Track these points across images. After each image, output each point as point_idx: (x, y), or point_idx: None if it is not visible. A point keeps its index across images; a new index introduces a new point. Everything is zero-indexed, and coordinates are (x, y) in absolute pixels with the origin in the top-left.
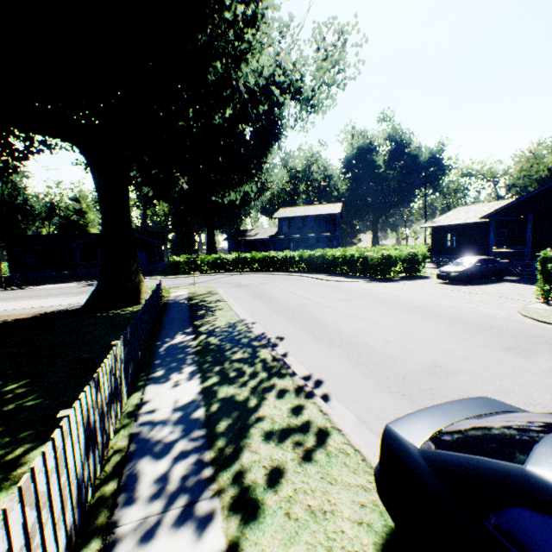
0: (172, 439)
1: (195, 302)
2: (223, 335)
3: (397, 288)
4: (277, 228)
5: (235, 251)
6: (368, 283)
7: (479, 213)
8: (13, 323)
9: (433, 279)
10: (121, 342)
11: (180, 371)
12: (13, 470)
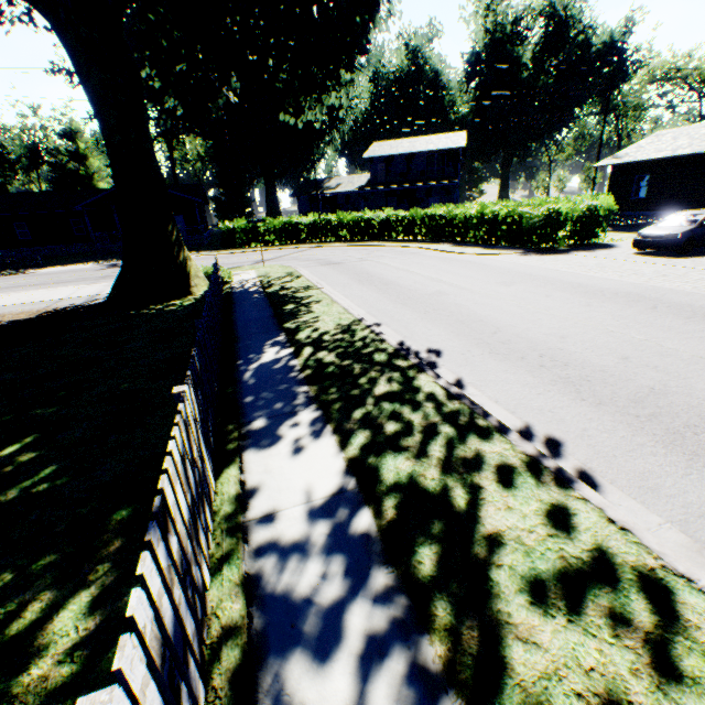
0: (335, 596)
1: (273, 290)
2: (340, 347)
3: (576, 264)
4: (368, 175)
5: (309, 213)
6: (525, 256)
7: (697, 139)
8: (9, 329)
9: (622, 249)
10: (189, 388)
11: (293, 420)
12: (21, 670)
